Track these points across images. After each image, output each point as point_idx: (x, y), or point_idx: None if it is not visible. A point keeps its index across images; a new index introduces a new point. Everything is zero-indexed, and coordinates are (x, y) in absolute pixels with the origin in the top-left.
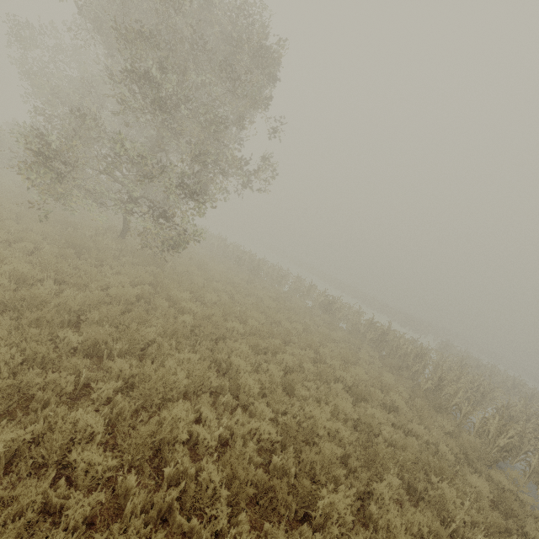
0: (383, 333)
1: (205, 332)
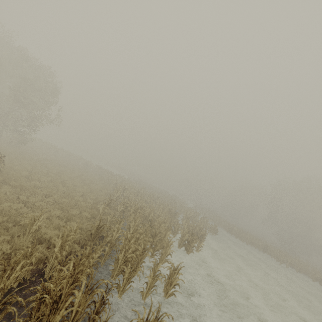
0: (102, 170)
1: (40, 161)
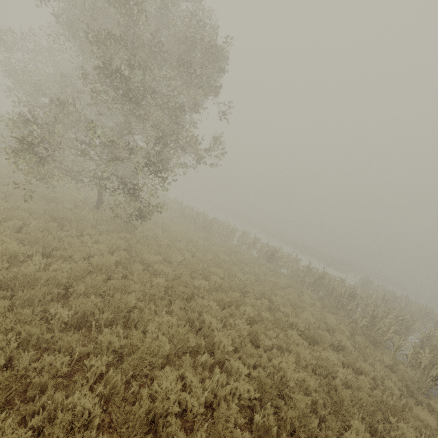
0: (319, 277)
1: (178, 292)
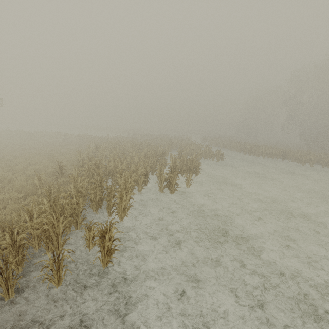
0: (82, 137)
1: None
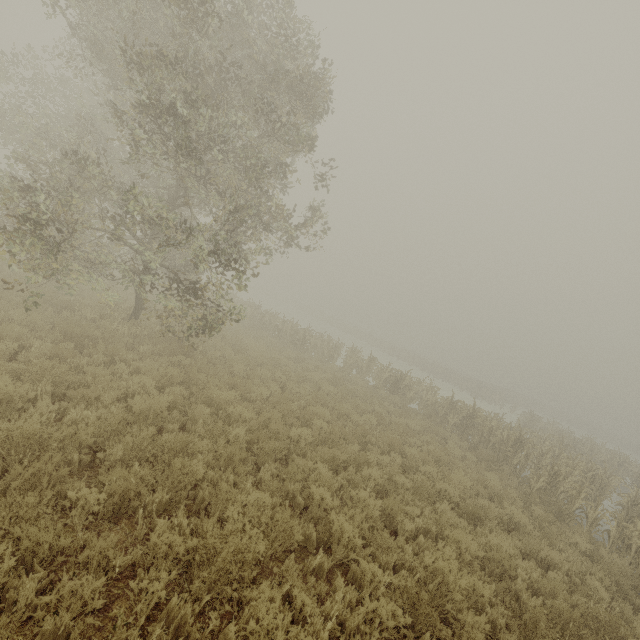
0: (469, 415)
1: (267, 449)
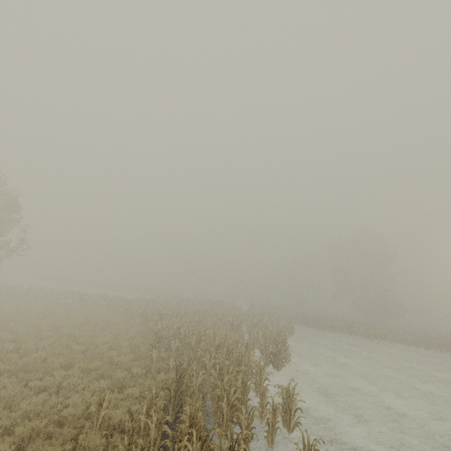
0: (110, 299)
1: (12, 320)
